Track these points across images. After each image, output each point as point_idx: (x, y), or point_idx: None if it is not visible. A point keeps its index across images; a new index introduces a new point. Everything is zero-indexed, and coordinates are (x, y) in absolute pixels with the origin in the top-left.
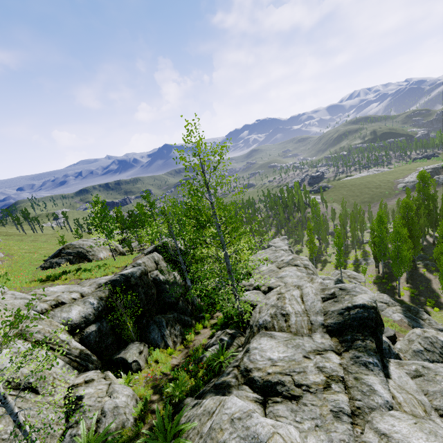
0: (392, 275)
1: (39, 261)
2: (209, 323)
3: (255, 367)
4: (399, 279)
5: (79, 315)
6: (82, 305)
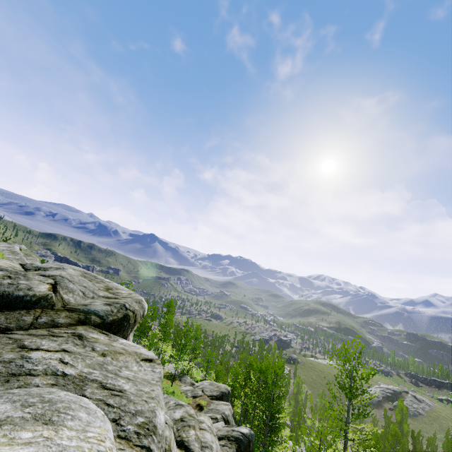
0: None
1: None
2: None
3: None
4: None
5: None
6: None
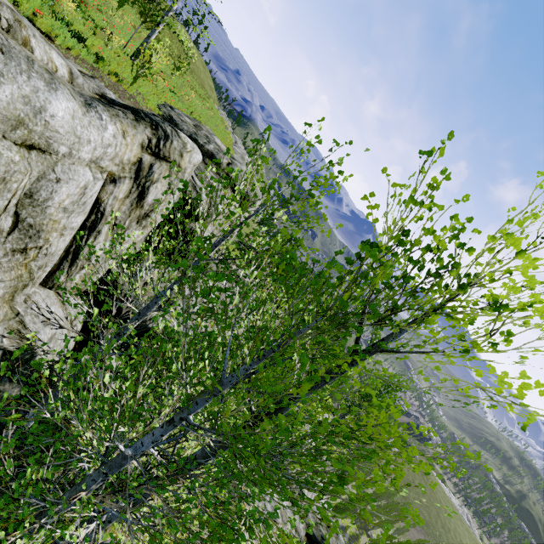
0: None
1: None
2: None
3: None
4: None
5: None
6: None
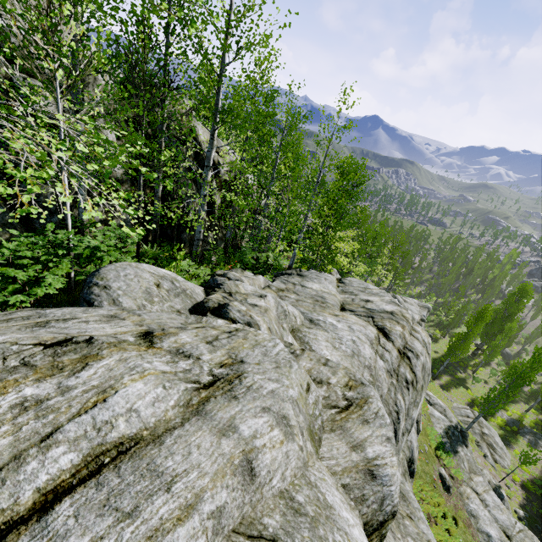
0: None
1: None
2: None
3: None
4: None
5: None
6: None
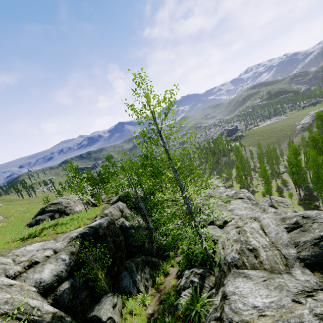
0: (312, 196)
1: (29, 220)
2: (175, 262)
3: (242, 320)
4: (322, 199)
5: (51, 274)
6: (54, 263)
